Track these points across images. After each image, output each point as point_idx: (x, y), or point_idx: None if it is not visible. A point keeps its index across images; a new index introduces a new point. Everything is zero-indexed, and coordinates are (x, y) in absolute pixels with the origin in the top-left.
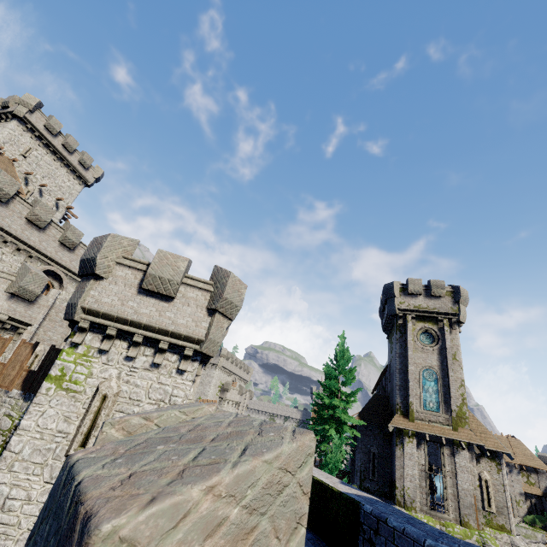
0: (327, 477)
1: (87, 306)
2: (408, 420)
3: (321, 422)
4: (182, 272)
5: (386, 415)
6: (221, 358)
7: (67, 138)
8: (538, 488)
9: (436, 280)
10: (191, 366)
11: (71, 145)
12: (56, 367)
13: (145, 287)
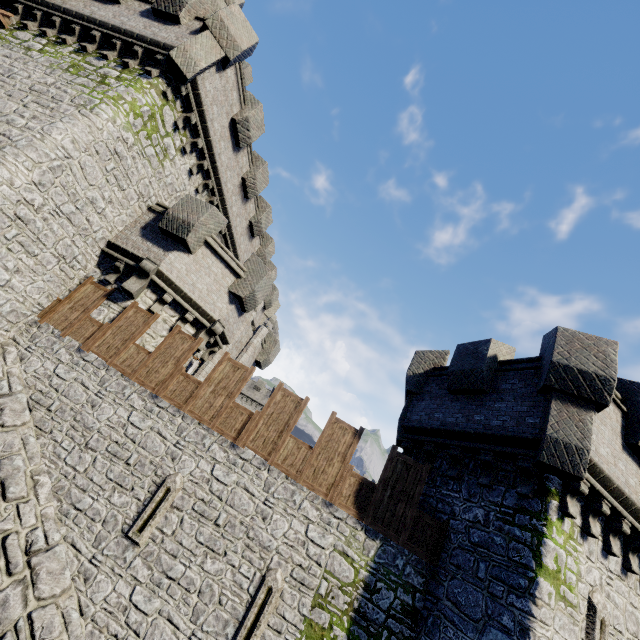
0: None
1: (594, 458)
2: None
3: None
4: None
5: None
6: None
7: (245, 67)
8: None
9: None
10: None
11: (245, 79)
12: (551, 553)
13: None
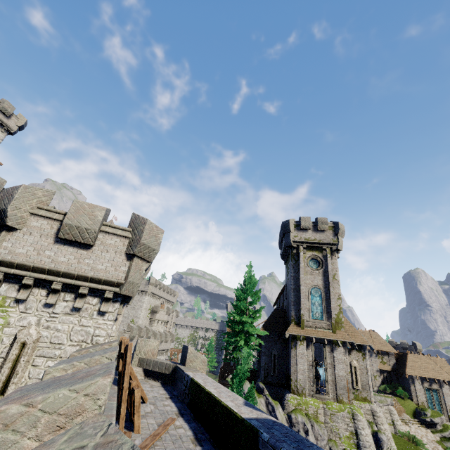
0: (234, 399)
1: None
2: (300, 328)
3: (233, 335)
4: (99, 221)
5: (284, 325)
6: (150, 286)
7: None
8: (389, 365)
9: (321, 218)
10: (112, 307)
11: None
12: None
13: (62, 237)
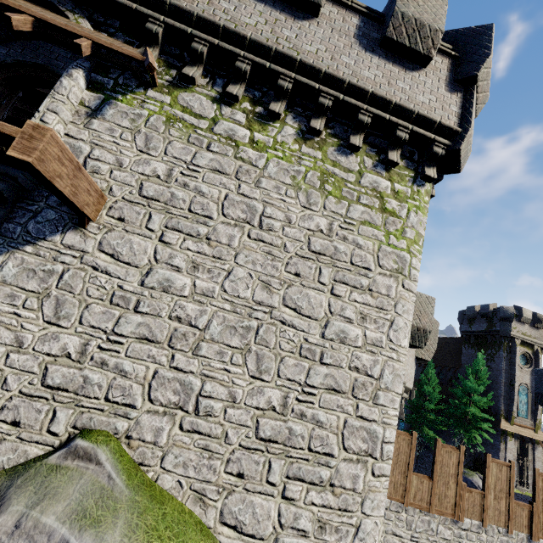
0: None
1: None
2: (510, 424)
3: (460, 425)
4: None
5: None
6: None
7: None
8: None
9: (541, 314)
10: None
11: None
12: None
13: None
